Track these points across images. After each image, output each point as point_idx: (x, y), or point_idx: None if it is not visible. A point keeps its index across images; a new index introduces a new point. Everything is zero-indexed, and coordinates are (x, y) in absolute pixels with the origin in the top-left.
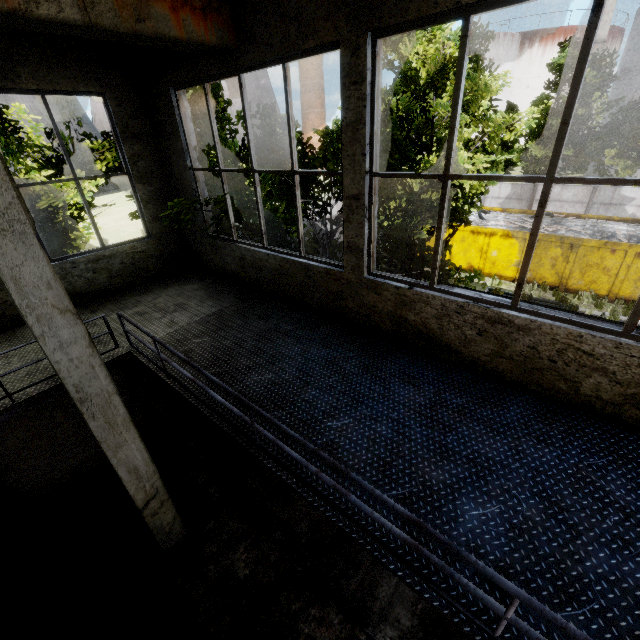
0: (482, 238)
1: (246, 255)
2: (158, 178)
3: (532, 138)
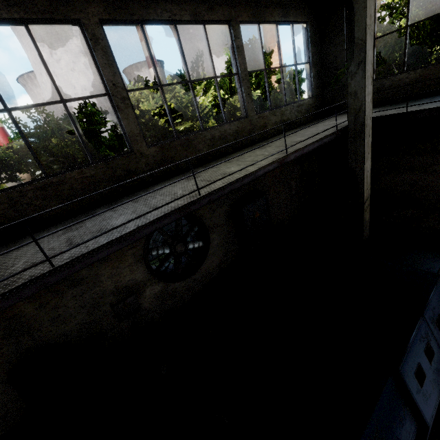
0: None
1: (385, 83)
2: (318, 65)
3: None
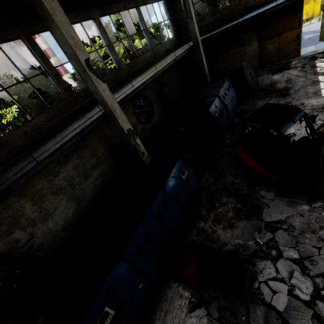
0: None
1: (203, 24)
2: (173, 20)
3: None
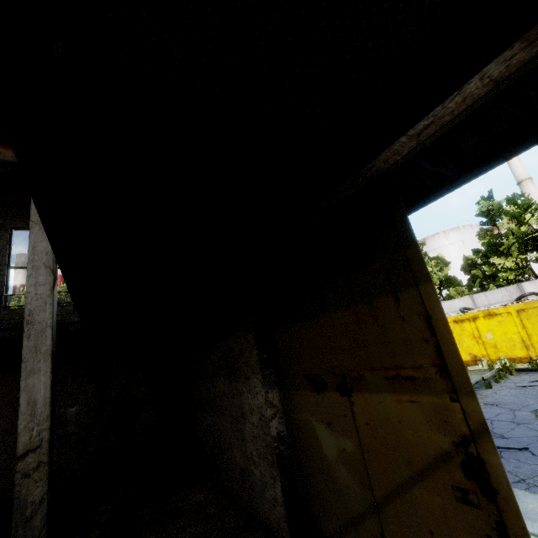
0: (467, 324)
1: None
2: None
3: (489, 254)
